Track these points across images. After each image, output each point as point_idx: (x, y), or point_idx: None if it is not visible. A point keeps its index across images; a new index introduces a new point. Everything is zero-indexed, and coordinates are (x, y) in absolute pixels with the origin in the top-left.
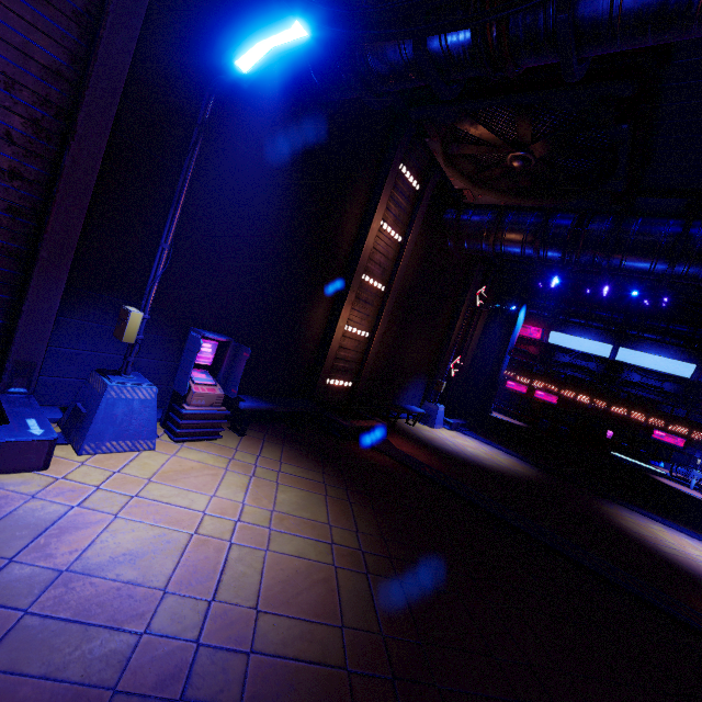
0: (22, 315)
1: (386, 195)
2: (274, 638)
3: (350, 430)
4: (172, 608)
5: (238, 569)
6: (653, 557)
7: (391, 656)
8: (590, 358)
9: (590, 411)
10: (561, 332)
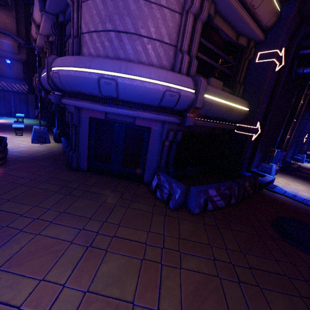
0: (255, 154)
1: (305, 92)
2: None
3: (295, 168)
4: None
5: None
6: None
7: None
8: None
9: None
10: None
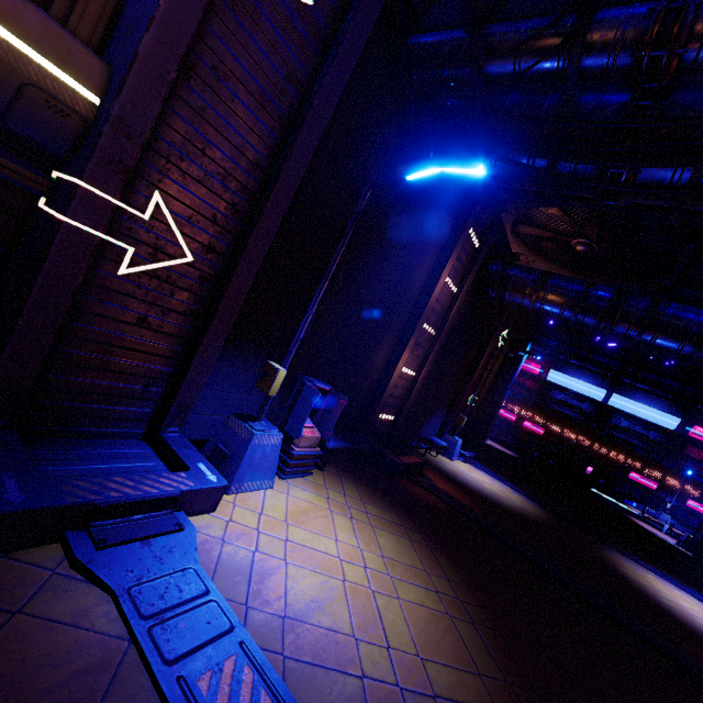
0: (192, 366)
1: (455, 254)
2: (443, 684)
3: (401, 467)
4: (368, 654)
5: (390, 617)
6: (658, 609)
7: (521, 702)
8: (584, 399)
9: (573, 446)
10: (560, 372)
